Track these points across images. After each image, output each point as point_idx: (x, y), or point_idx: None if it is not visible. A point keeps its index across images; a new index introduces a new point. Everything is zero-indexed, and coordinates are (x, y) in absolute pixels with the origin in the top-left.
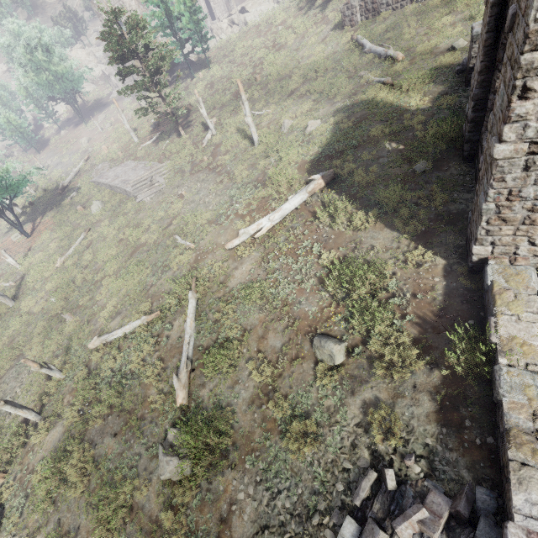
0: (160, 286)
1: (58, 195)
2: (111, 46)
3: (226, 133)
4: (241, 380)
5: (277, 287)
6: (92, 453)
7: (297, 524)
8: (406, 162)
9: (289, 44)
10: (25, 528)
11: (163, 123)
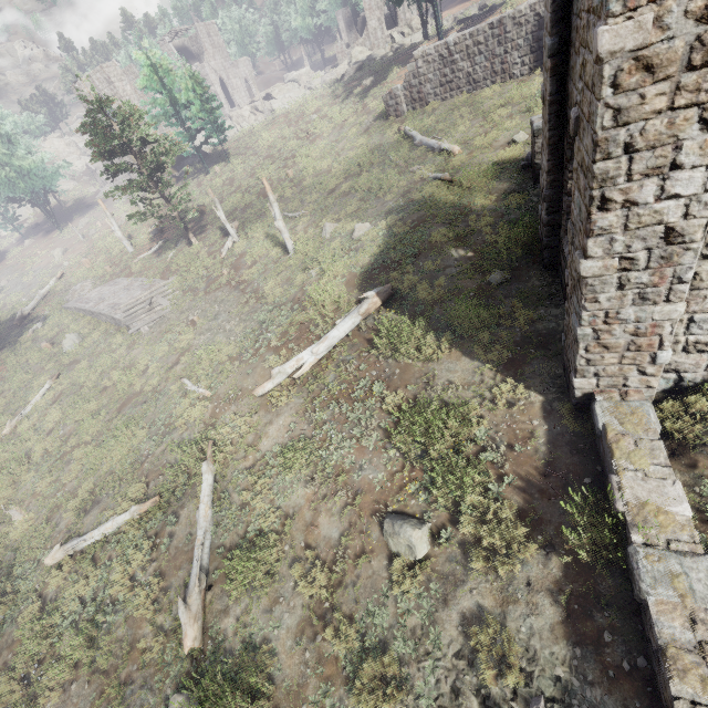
0: (160, 455)
1: (14, 327)
2: (95, 139)
3: (252, 239)
4: (283, 596)
5: (329, 447)
6: None
7: None
8: (478, 272)
9: (326, 134)
10: None
11: (168, 228)
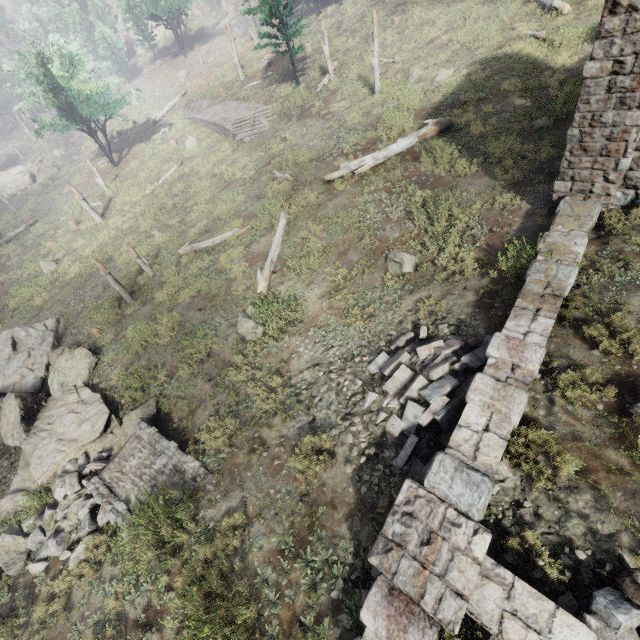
0: (253, 210)
1: (149, 129)
2: None
3: (345, 79)
4: (317, 281)
5: (366, 216)
6: (179, 319)
7: (342, 363)
8: (528, 118)
9: None
10: (120, 363)
11: (275, 63)
